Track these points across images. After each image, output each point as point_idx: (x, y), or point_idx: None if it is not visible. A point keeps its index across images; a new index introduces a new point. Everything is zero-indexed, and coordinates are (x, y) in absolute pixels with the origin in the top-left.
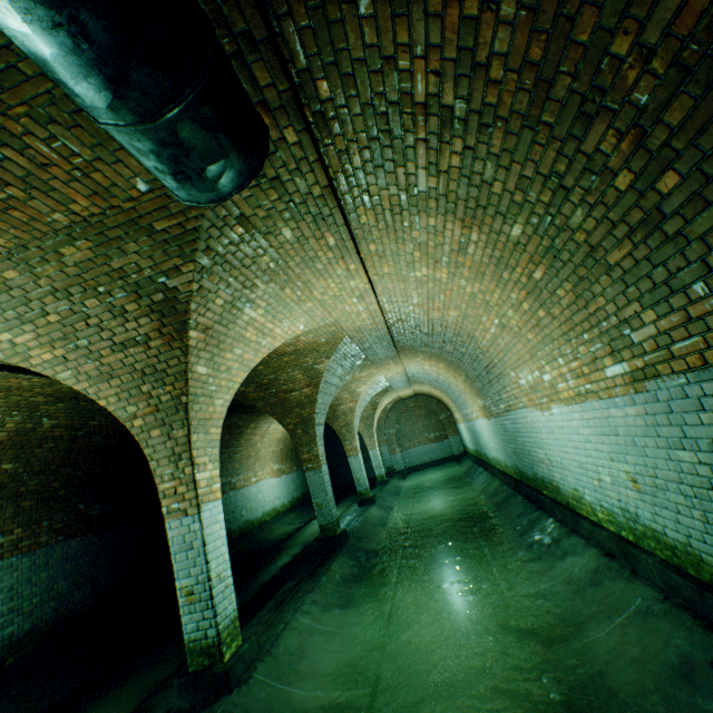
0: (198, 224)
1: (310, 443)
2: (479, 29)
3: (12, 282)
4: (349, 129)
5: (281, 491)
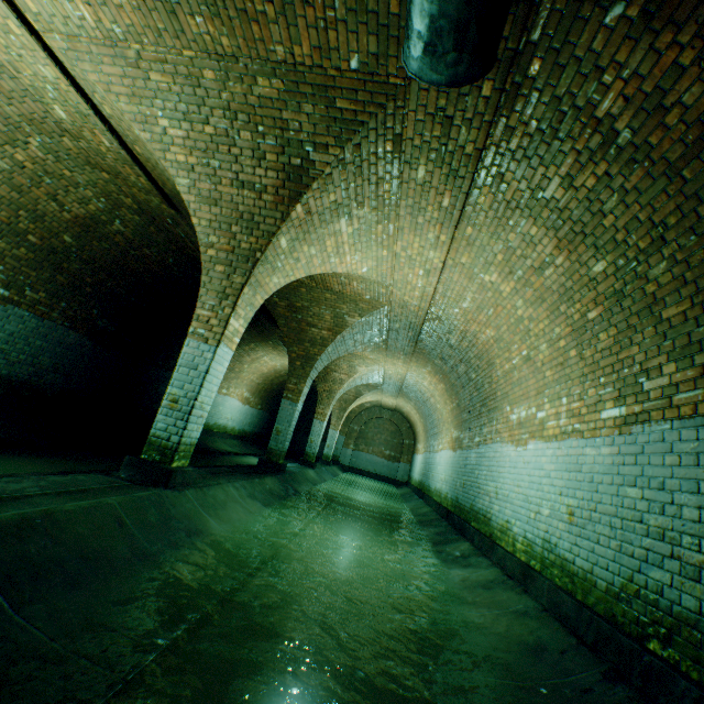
0: (368, 120)
1: (301, 378)
2: (681, 78)
3: (204, 82)
4: (528, 112)
5: (238, 417)
